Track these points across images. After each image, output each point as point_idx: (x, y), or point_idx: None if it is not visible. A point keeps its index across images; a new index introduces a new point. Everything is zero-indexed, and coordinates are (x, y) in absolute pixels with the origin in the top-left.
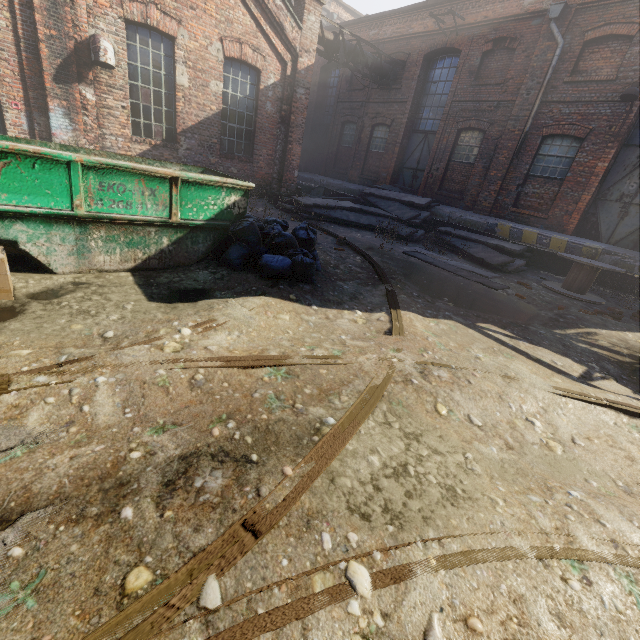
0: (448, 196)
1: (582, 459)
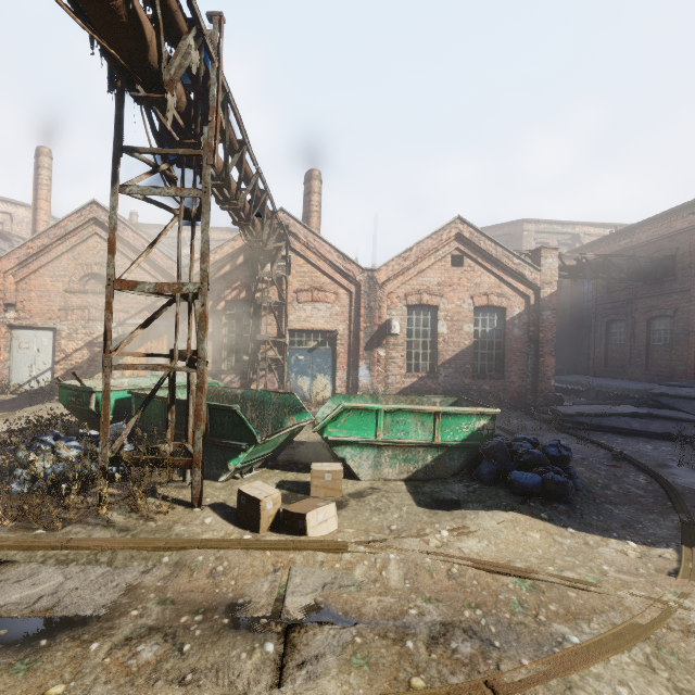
0: None
1: None
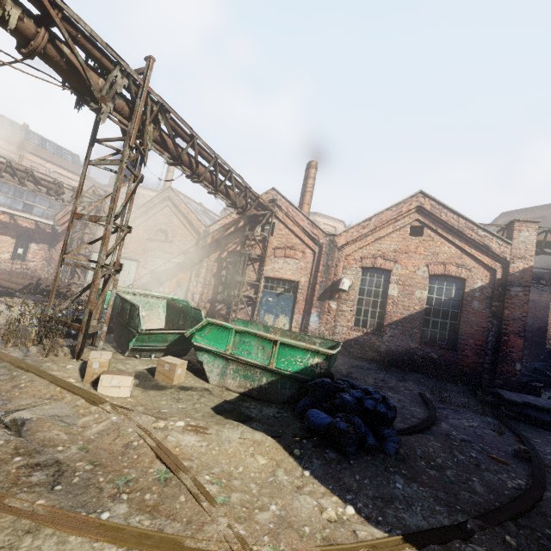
0: None
1: None
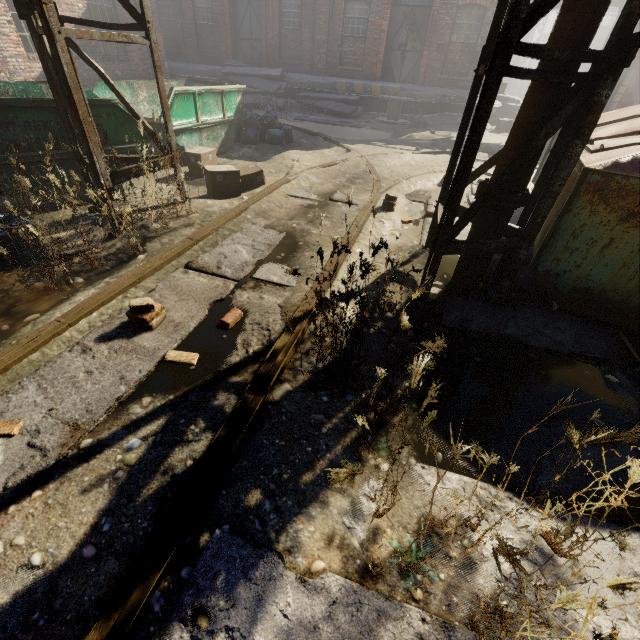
0: (290, 64)
1: (427, 165)
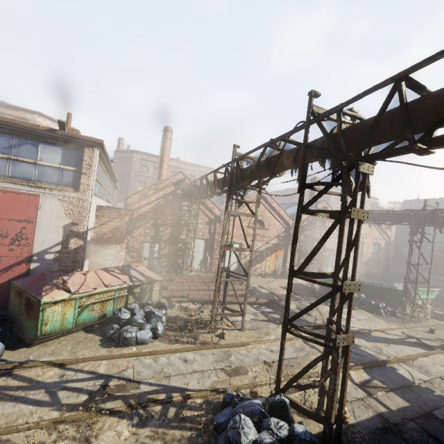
0: None
1: None
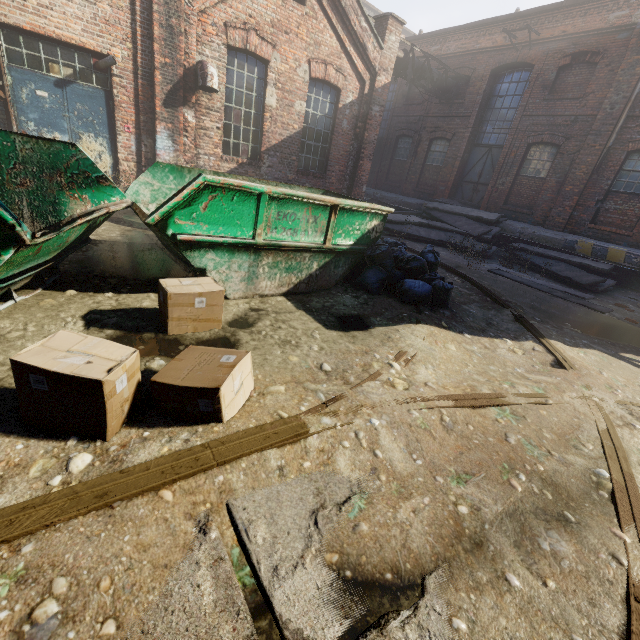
0: (515, 211)
1: None
